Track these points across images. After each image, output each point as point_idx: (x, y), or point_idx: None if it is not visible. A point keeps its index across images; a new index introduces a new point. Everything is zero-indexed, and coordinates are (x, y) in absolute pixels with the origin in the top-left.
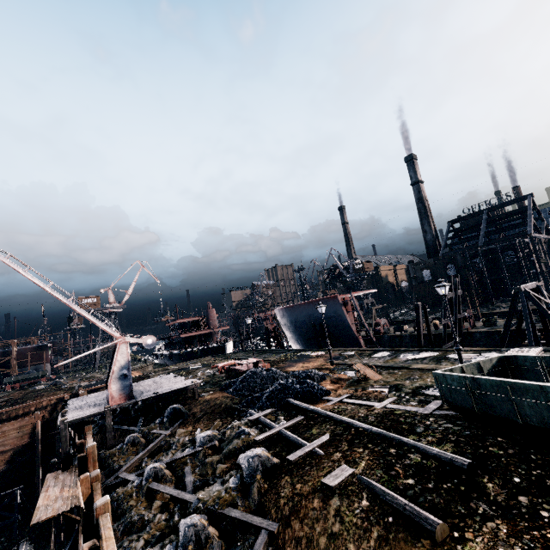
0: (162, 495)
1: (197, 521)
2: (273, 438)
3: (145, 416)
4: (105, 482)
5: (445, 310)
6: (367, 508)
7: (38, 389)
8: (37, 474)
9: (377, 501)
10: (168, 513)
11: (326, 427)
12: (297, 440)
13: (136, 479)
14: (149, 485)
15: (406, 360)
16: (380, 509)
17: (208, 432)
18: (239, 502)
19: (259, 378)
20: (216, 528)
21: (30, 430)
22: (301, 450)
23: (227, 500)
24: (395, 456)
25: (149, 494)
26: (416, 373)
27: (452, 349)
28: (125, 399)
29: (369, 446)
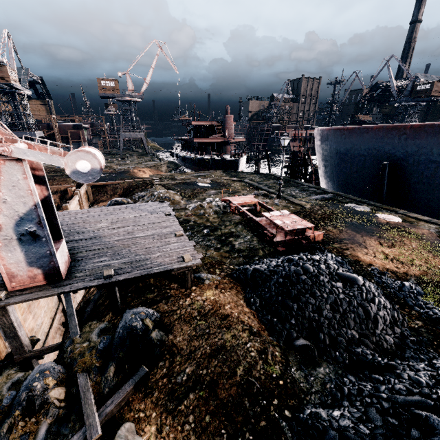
0: None
1: None
2: None
3: None
4: None
5: None
6: None
7: (60, 169)
8: None
9: None
10: None
11: None
12: None
13: None
14: None
15: None
16: None
17: None
18: None
19: (328, 301)
20: None
21: None
22: None
23: None
24: None
25: None
26: None
27: None
28: (44, 278)
29: None
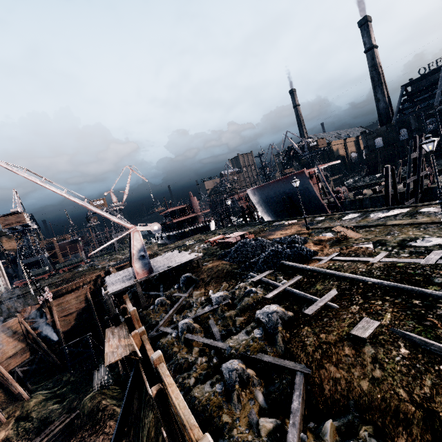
0: (197, 342)
1: (236, 366)
2: (280, 295)
3: (163, 283)
4: (149, 334)
5: (409, 170)
6: (408, 357)
7: (81, 270)
8: (97, 325)
9: (418, 350)
10: (207, 356)
11: (329, 283)
12: (306, 296)
13: (172, 331)
14: (185, 336)
15: (378, 219)
16: (425, 358)
17: (220, 293)
18: (268, 349)
19: (250, 247)
20: (252, 369)
21: (84, 298)
22: (315, 305)
23: (256, 348)
24: (423, 307)
25: (186, 342)
26: (394, 228)
27: (422, 204)
28: (147, 273)
29: (386, 299)
